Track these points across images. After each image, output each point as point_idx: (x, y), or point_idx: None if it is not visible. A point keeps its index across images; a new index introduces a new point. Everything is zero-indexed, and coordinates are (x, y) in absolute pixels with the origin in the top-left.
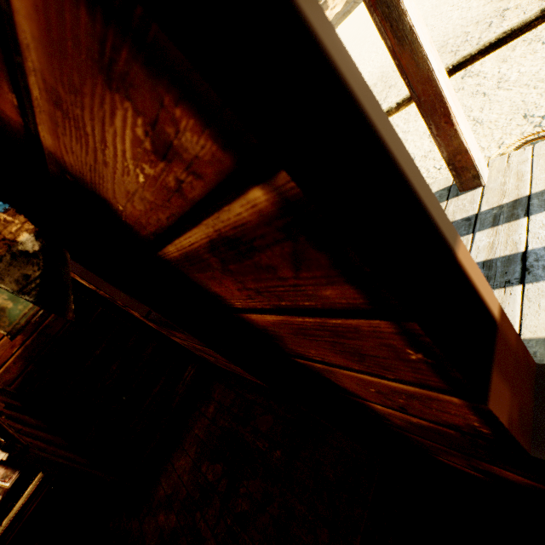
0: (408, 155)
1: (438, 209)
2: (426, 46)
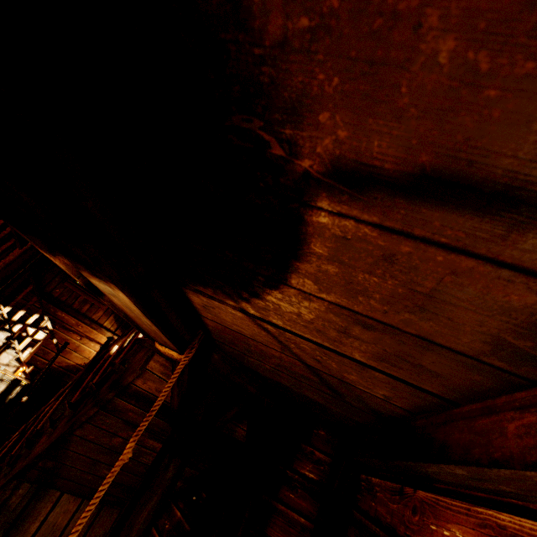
0: None
1: None
2: None
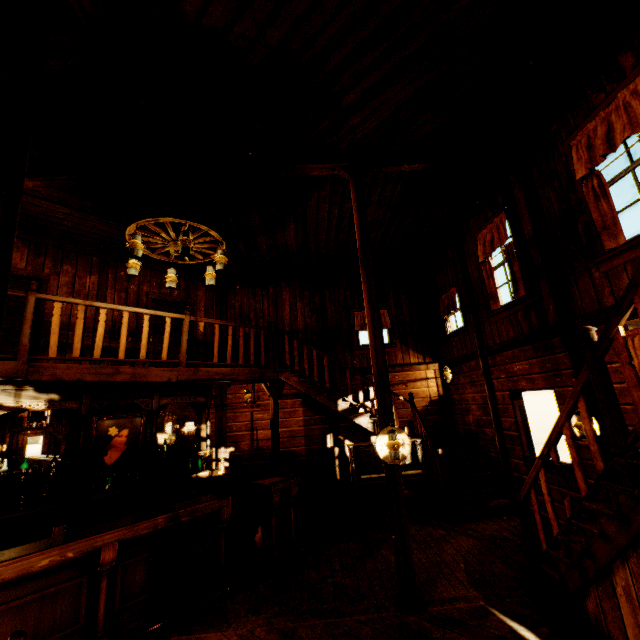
0: None
1: None
2: None
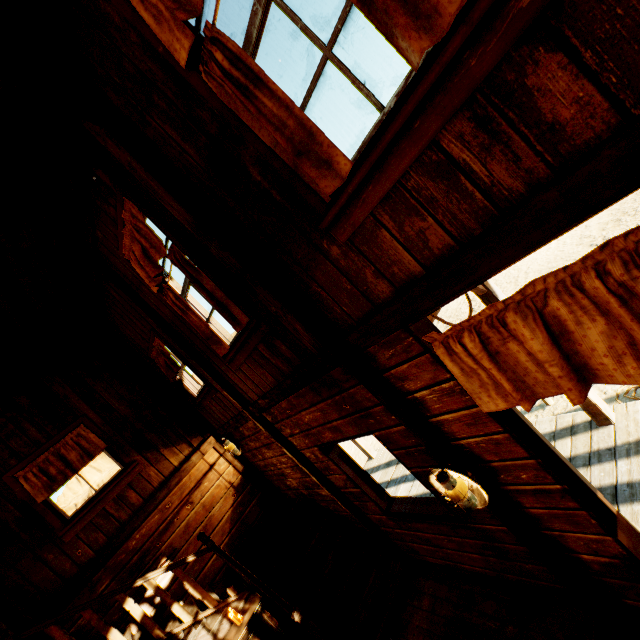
0: (579, 473)
1: (589, 484)
2: None
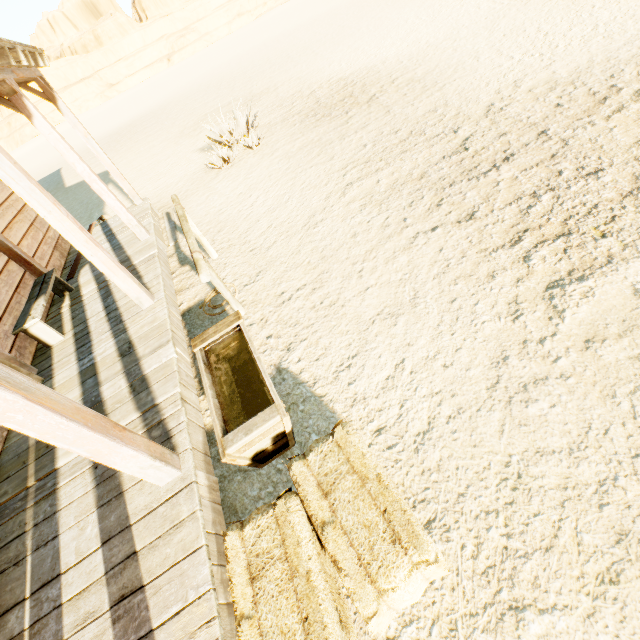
0: None
1: None
2: (78, 244)
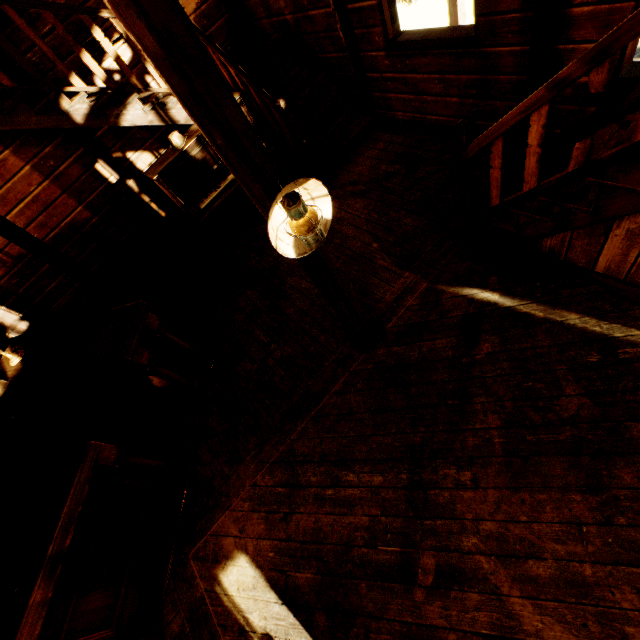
0: None
1: None
2: None
